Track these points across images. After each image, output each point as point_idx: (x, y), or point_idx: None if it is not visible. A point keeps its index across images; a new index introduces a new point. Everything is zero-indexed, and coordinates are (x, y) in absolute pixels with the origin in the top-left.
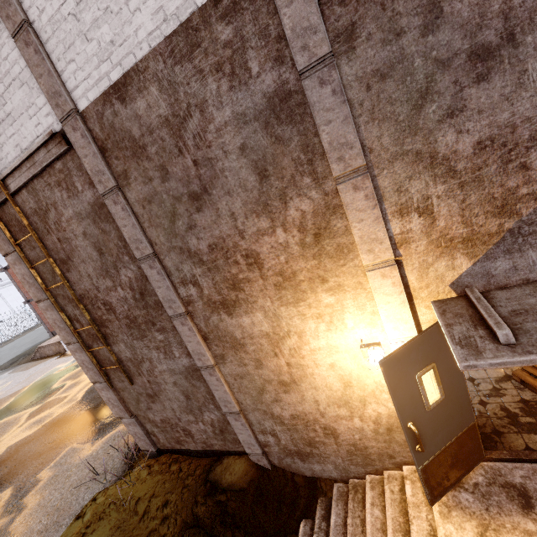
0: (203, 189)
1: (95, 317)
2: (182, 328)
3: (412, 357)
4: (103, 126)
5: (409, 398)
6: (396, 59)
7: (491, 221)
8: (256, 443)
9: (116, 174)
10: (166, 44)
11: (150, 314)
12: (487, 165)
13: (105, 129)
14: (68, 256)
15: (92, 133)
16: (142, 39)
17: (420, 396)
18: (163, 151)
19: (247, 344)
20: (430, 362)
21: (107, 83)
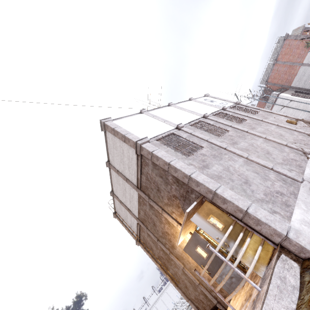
0: (154, 222)
1: (163, 262)
2: (172, 257)
3: (190, 245)
4: (140, 218)
5: (196, 257)
6: (153, 194)
7: (179, 209)
8: (212, 297)
9: (146, 226)
10: (138, 204)
11: (167, 256)
12: (171, 202)
13: (141, 219)
14: (151, 247)
15: (140, 220)
16: (136, 205)
17: (200, 256)
18: (147, 219)
19: (183, 256)
20: (197, 245)
21: (137, 212)
